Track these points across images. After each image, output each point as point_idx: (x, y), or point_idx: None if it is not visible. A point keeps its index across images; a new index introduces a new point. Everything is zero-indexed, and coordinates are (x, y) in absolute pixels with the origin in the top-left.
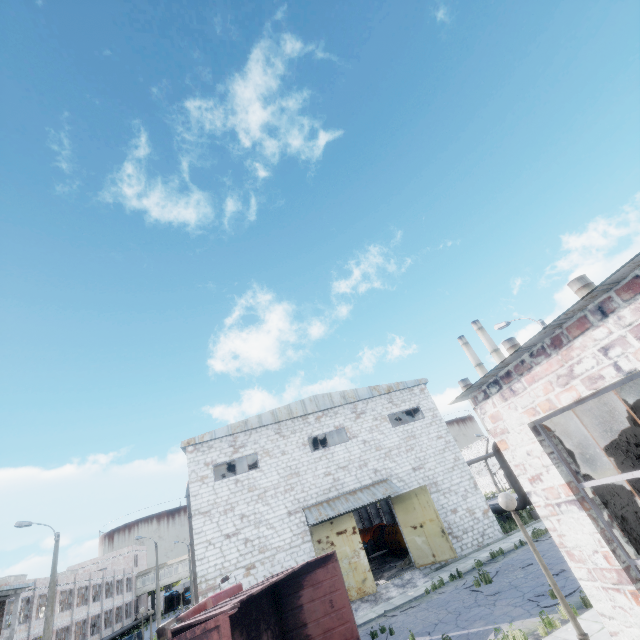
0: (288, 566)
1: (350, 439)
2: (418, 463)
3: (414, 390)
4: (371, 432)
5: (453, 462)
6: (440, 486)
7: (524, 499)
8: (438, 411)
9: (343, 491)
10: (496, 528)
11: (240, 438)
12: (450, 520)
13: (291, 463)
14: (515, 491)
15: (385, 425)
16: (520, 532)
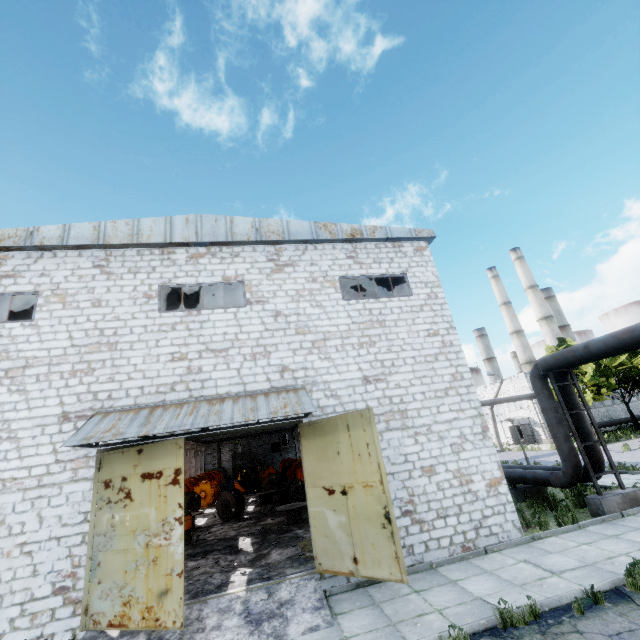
0: (17, 524)
1: (249, 304)
2: (377, 371)
3: (404, 247)
4: (296, 300)
5: (449, 381)
6: (411, 420)
7: (576, 472)
8: (441, 289)
9: (201, 394)
10: (509, 518)
11: (13, 260)
12: (416, 487)
13: (106, 324)
14: (560, 454)
15: (329, 293)
16: (563, 538)
